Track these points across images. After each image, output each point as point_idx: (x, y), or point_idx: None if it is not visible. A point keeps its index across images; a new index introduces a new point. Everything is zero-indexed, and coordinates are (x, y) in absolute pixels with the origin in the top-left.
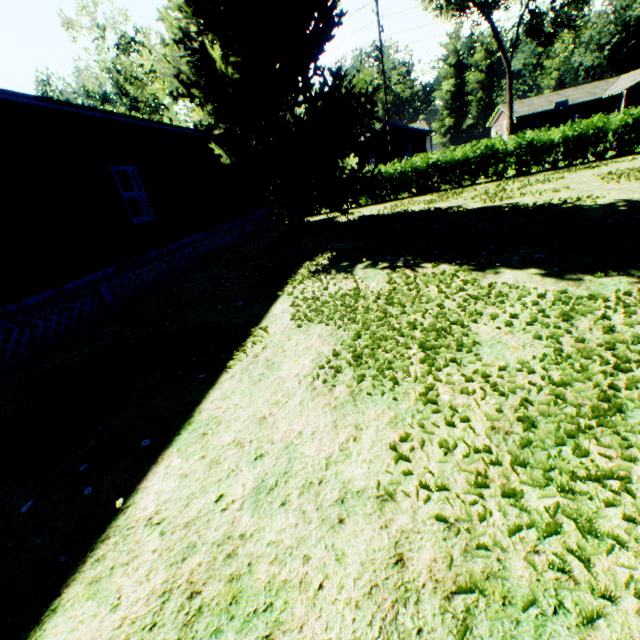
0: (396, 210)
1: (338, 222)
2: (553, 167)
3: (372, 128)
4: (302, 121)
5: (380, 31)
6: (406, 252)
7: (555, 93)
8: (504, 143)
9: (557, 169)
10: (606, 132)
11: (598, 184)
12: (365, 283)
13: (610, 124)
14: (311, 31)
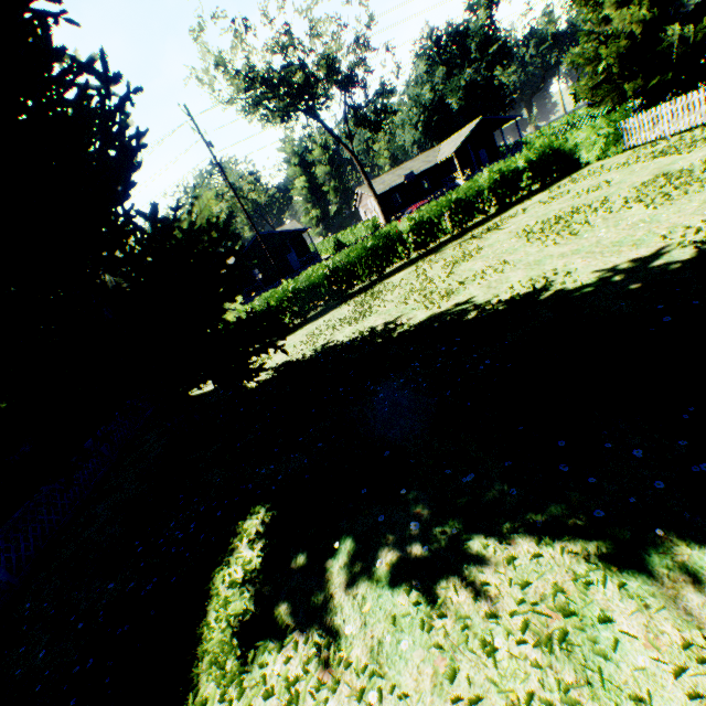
0: (318, 344)
1: (247, 391)
2: (452, 236)
3: (246, 265)
4: (126, 293)
5: (210, 147)
6: (403, 484)
7: (399, 168)
8: (396, 226)
9: (459, 237)
10: (482, 191)
11: (535, 249)
12: (391, 703)
13: (482, 183)
14: (98, 163)
